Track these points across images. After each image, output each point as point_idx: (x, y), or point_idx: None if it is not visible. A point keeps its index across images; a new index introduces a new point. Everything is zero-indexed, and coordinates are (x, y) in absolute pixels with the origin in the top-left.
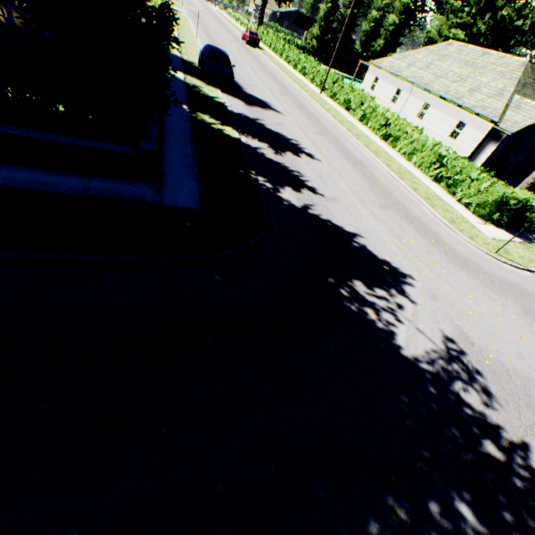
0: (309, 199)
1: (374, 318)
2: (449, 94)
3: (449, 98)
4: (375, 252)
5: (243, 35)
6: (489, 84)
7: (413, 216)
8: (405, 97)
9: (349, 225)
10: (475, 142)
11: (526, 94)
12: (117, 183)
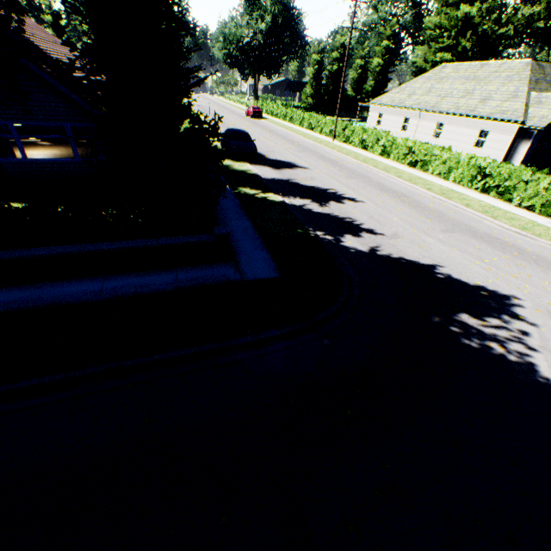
0: (372, 241)
1: (501, 351)
2: (460, 109)
3: (461, 112)
4: (464, 279)
5: (246, 112)
6: (499, 90)
7: (480, 232)
8: (415, 123)
9: (422, 257)
10: (504, 145)
11: (541, 88)
12: (200, 270)
